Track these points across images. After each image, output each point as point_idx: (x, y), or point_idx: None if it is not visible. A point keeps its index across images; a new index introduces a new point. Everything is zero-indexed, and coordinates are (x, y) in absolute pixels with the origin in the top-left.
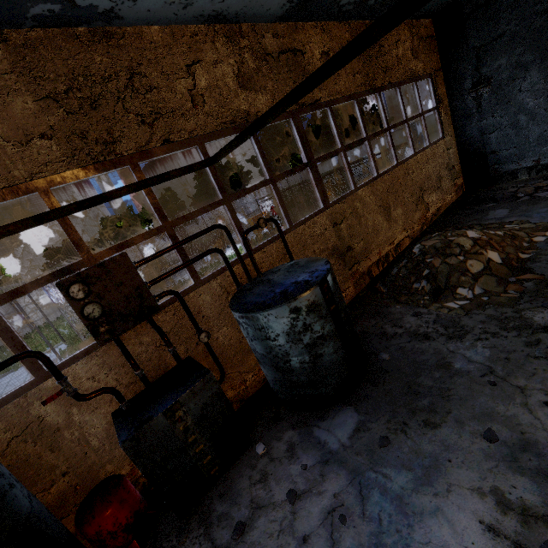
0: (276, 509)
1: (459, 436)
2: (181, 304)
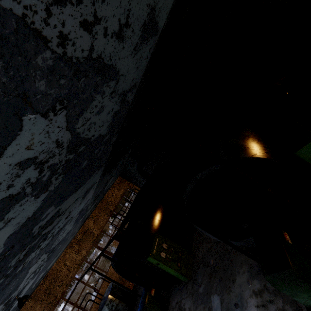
0: None
1: None
2: None
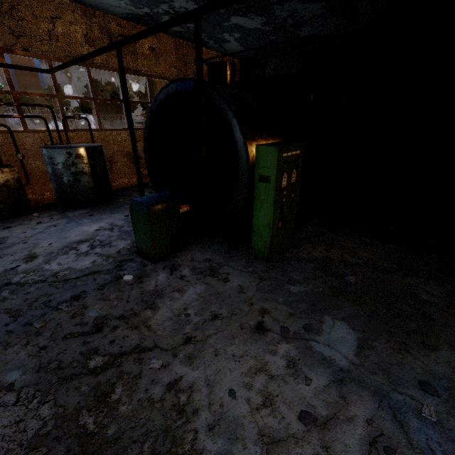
0: (29, 225)
1: (118, 215)
2: (10, 134)
